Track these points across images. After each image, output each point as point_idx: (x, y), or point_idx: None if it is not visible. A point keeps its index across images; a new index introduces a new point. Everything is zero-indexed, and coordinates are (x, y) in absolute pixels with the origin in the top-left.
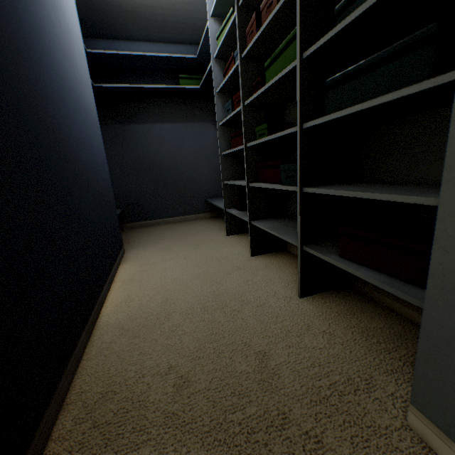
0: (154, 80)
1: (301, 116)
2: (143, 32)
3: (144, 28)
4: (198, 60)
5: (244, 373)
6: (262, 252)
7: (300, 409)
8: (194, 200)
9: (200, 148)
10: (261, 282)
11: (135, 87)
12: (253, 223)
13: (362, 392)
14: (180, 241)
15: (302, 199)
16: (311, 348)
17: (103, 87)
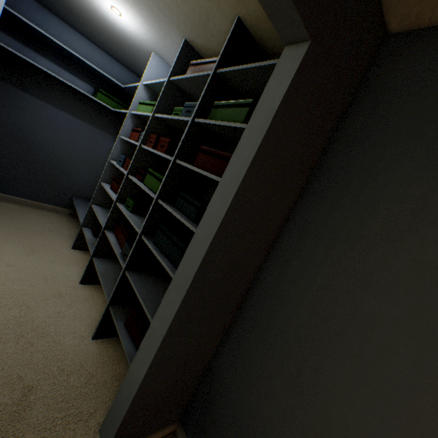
0: (73, 70)
1: (143, 230)
2: (83, 29)
3: (85, 29)
4: (125, 89)
5: (3, 405)
6: (92, 282)
7: (32, 434)
8: (60, 192)
9: (92, 151)
10: (72, 316)
11: (45, 70)
12: (94, 260)
13: (83, 421)
14: (16, 237)
15: (123, 276)
16: (72, 386)
17: (4, 46)
